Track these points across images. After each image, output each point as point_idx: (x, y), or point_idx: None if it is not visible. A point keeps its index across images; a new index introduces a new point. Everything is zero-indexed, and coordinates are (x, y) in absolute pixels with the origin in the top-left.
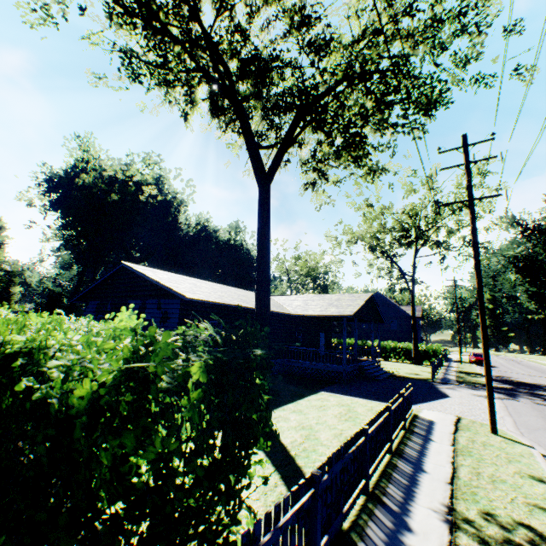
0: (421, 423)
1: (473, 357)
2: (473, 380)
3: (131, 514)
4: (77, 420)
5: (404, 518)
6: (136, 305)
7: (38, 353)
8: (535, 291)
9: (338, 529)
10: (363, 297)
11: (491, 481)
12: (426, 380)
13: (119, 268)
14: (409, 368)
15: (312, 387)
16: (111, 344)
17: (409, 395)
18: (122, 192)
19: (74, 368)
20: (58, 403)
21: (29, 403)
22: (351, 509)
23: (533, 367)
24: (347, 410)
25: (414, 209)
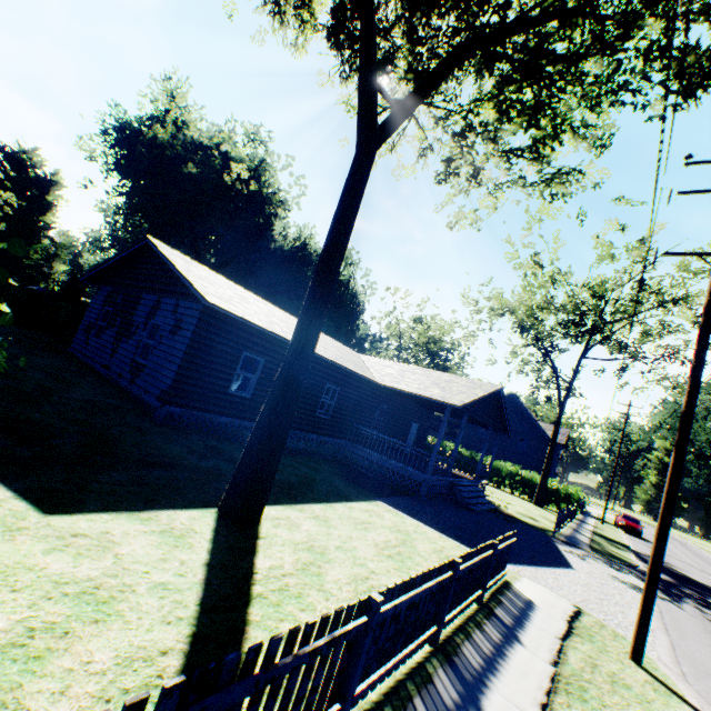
0: (512, 601)
1: (623, 519)
2: (616, 552)
3: None
4: None
5: None
6: (150, 302)
7: None
8: None
9: None
10: (486, 387)
11: None
12: (545, 531)
13: (143, 245)
14: (524, 507)
15: (369, 491)
16: None
17: (508, 549)
18: (203, 164)
19: None
20: None
21: None
22: None
23: (707, 559)
24: (401, 541)
25: (603, 284)
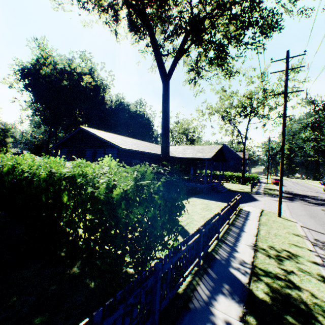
0: (244, 212)
1: (274, 180)
2: (272, 192)
3: (144, 234)
4: (121, 202)
5: (235, 248)
6: (91, 151)
7: (78, 177)
8: (315, 144)
9: (206, 251)
10: (216, 147)
11: (274, 235)
12: (247, 192)
13: (79, 130)
14: (238, 186)
15: (187, 195)
16: (125, 173)
17: (239, 199)
18: (70, 79)
19: (111, 183)
20: (104, 197)
21: (86, 197)
22: (211, 245)
23: (306, 186)
24: (206, 206)
25: (251, 94)
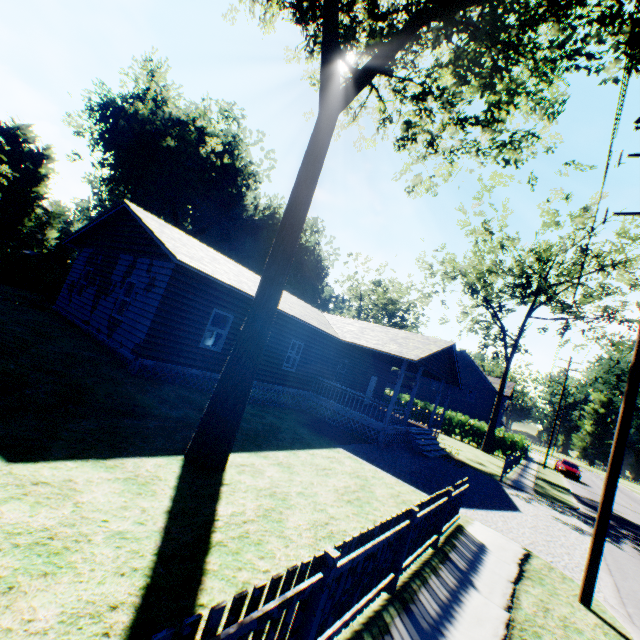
0: (466, 545)
1: (563, 464)
2: (558, 495)
3: None
4: None
5: None
6: (127, 262)
7: None
8: None
9: None
10: (440, 343)
11: None
12: (493, 476)
13: (121, 209)
14: (473, 454)
15: (331, 439)
16: None
17: (461, 495)
18: (181, 138)
19: None
20: None
21: None
22: None
23: (639, 501)
24: (360, 487)
25: (548, 249)
